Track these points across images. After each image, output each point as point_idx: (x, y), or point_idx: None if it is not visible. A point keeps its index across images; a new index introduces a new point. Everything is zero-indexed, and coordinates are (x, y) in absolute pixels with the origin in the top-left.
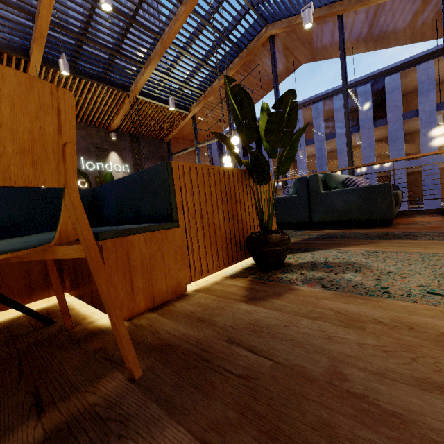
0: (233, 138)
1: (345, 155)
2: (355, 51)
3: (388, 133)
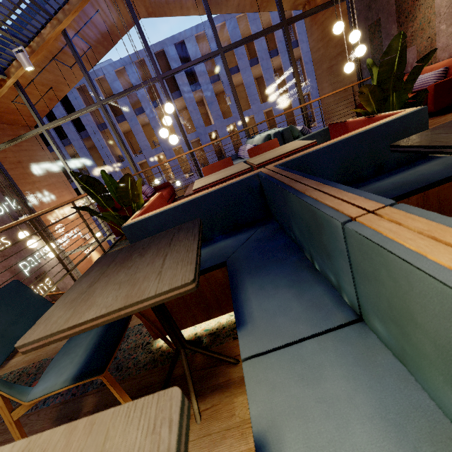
0: (168, 105)
1: None
2: (194, 12)
3: (205, 96)
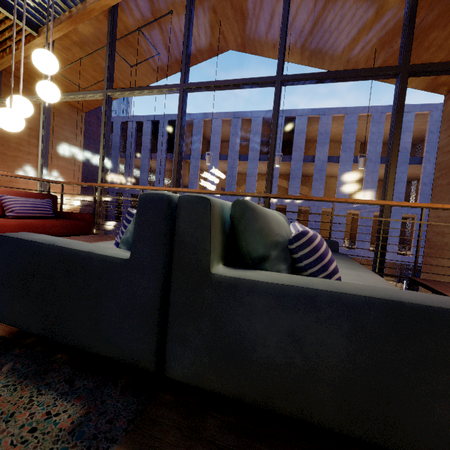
0: (35, 50)
1: (253, 180)
2: (289, 57)
3: (291, 170)
